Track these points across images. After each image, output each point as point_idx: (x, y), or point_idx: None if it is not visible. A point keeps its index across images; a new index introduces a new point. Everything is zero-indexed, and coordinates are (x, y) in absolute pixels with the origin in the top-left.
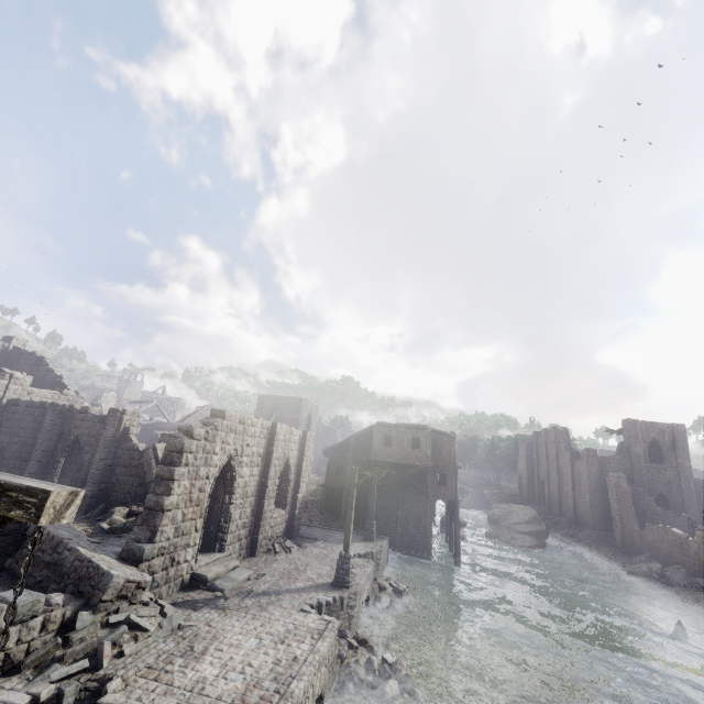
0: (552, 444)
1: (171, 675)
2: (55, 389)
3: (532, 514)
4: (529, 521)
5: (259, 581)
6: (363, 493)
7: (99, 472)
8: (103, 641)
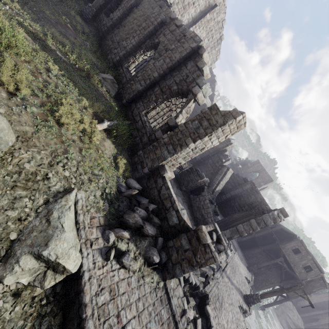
0: None
1: (217, 312)
2: (209, 98)
3: (301, 326)
4: (295, 325)
5: (227, 267)
6: (253, 239)
7: (205, 155)
8: (210, 277)
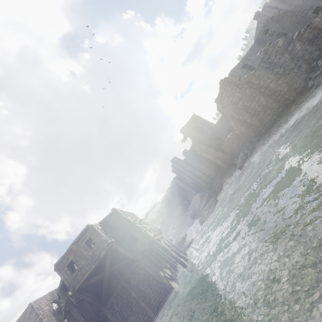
0: (178, 167)
1: None
2: None
3: (198, 195)
4: (201, 199)
5: None
6: None
7: None
8: None
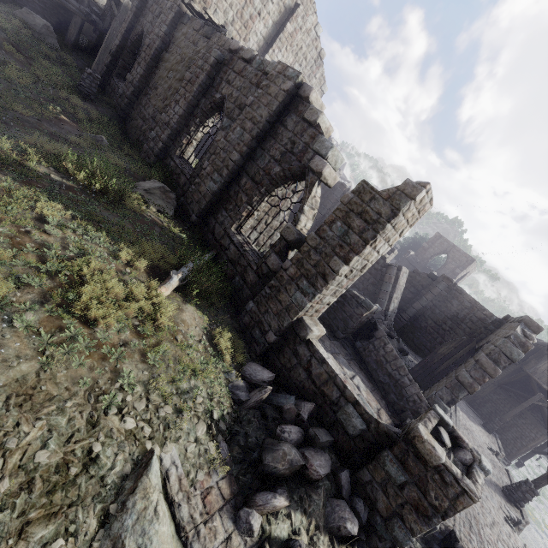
0: None
1: None
2: None
3: None
4: None
5: None
6: None
7: None
8: None
